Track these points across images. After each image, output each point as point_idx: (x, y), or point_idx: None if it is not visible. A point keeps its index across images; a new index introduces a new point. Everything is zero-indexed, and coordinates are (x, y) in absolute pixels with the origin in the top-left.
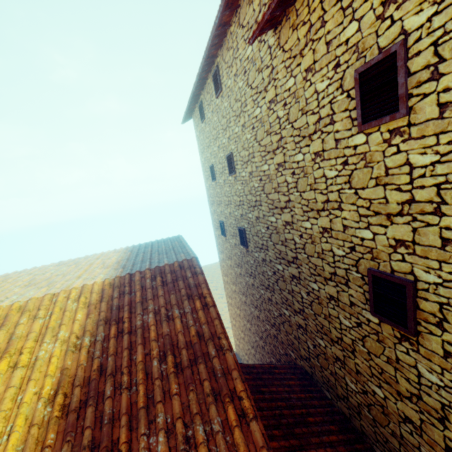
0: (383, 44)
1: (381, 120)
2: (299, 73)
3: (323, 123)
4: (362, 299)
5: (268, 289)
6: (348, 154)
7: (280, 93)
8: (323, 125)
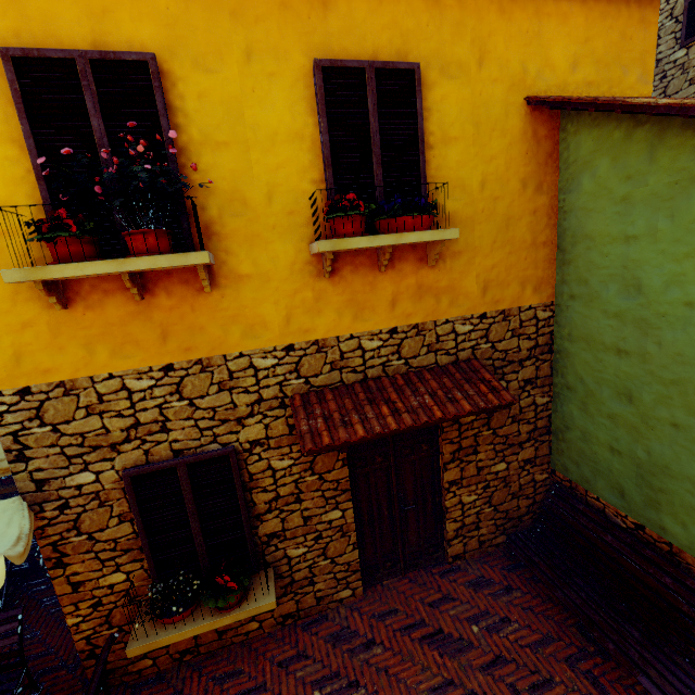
0: None
1: None
2: None
3: None
4: (672, 44)
5: None
6: None
7: None
8: None
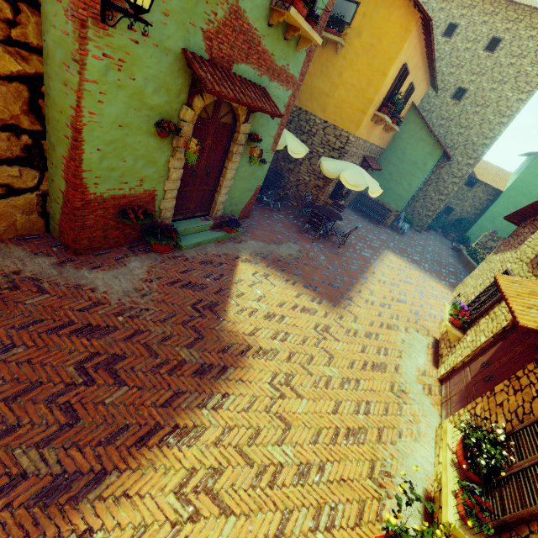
0: (457, 22)
1: (446, 37)
2: (439, 6)
3: (435, 27)
4: None
5: None
6: (435, 40)
7: (429, 4)
8: (435, 28)
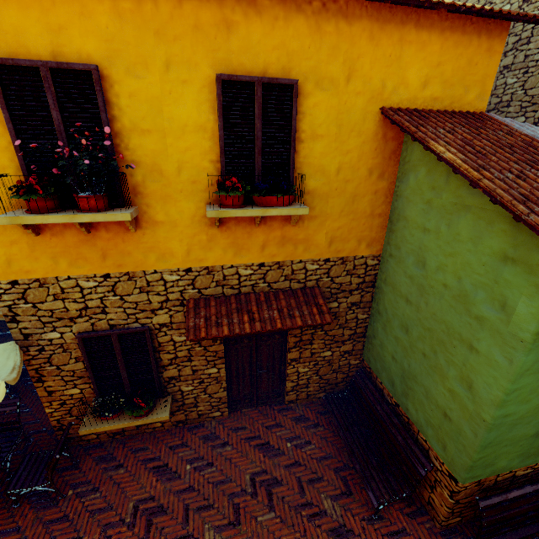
0: None
1: None
2: None
3: None
4: None
5: None
6: None
7: None
8: None
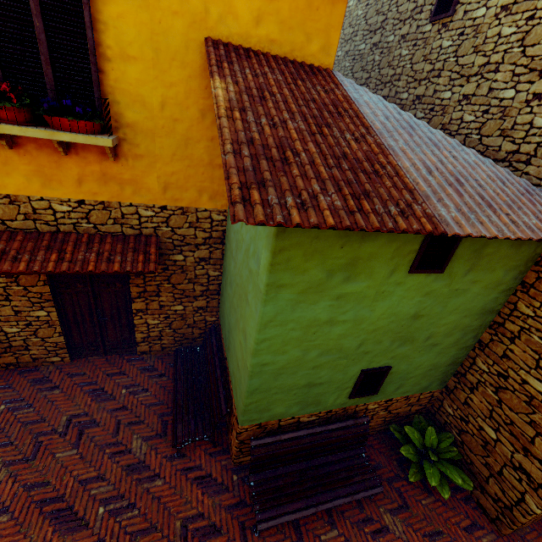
0: None
1: None
2: None
3: None
4: (428, 15)
5: None
6: None
7: None
8: None
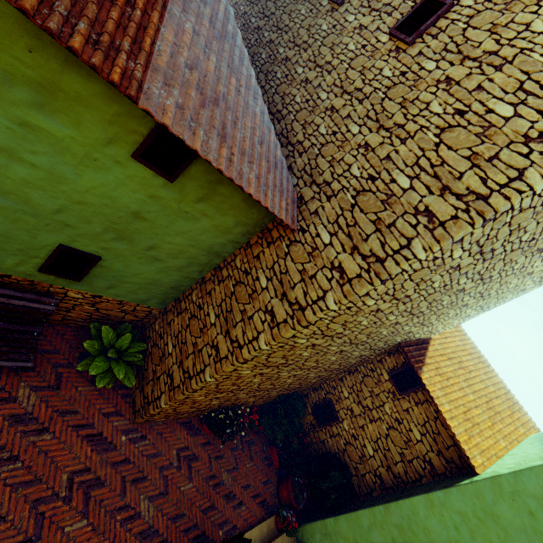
0: None
1: None
2: None
3: None
4: None
5: (253, 3)
6: None
7: None
8: None
